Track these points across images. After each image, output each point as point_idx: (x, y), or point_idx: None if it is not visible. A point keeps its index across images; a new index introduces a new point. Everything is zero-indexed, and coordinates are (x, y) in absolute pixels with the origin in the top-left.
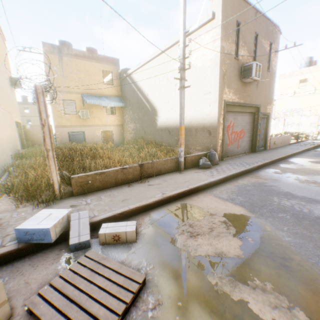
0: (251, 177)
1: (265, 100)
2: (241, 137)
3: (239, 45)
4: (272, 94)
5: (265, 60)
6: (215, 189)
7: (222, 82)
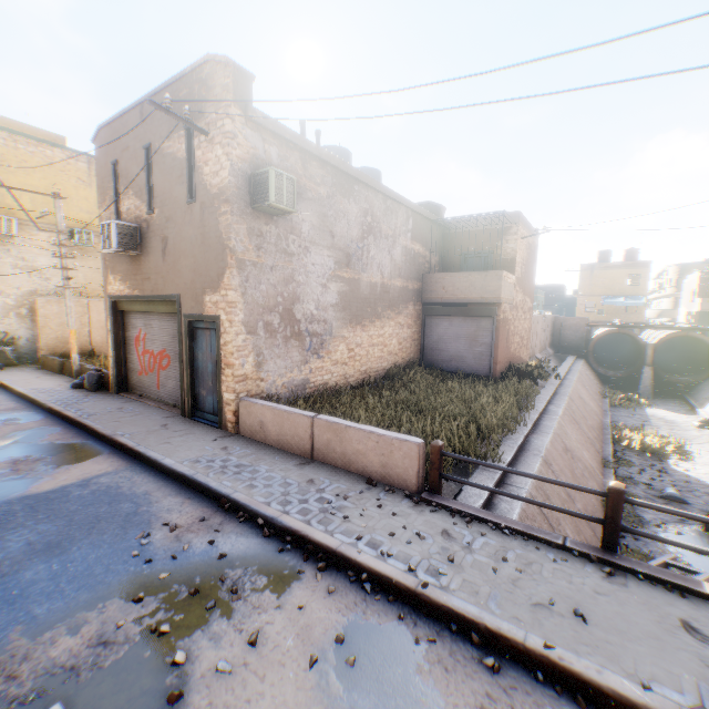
0: (16, 407)
1: (195, 281)
2: (165, 367)
3: (122, 195)
4: (221, 258)
5: (181, 179)
6: (5, 395)
7: (107, 267)
